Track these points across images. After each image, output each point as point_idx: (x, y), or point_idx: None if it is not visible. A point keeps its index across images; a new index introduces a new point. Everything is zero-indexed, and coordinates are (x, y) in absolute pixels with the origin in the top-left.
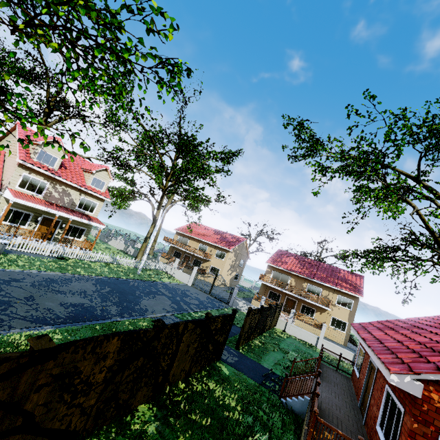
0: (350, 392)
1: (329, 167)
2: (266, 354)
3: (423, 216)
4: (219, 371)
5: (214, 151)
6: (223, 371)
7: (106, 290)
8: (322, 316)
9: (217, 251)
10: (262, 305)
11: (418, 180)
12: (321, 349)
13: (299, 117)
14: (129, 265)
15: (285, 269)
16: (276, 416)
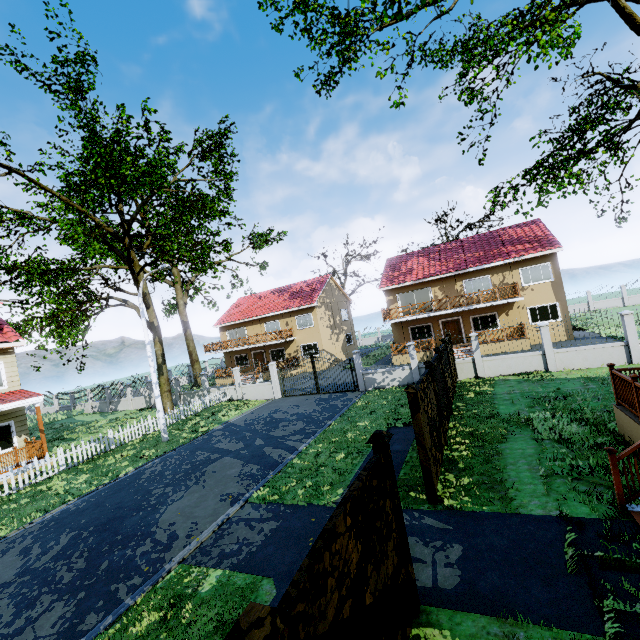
0: None
1: None
2: (501, 462)
3: (627, 6)
4: None
5: (166, 135)
6: None
7: (56, 549)
8: (511, 317)
9: (297, 319)
10: (428, 361)
11: None
12: (632, 379)
13: None
14: (147, 431)
15: (415, 281)
16: None
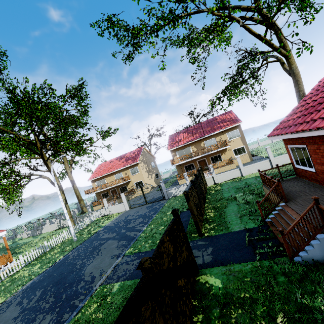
0: (320, 189)
1: (156, 24)
2: (225, 215)
3: (247, 26)
4: (210, 292)
5: (53, 91)
6: (213, 287)
7: (36, 298)
8: (226, 155)
9: (130, 170)
10: (191, 180)
11: (224, 7)
12: (264, 174)
13: (104, 15)
14: (64, 238)
15: (183, 144)
16: (323, 297)
